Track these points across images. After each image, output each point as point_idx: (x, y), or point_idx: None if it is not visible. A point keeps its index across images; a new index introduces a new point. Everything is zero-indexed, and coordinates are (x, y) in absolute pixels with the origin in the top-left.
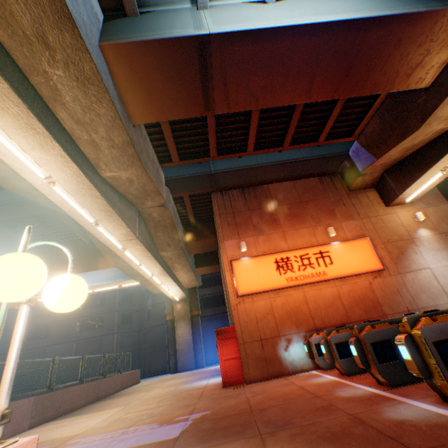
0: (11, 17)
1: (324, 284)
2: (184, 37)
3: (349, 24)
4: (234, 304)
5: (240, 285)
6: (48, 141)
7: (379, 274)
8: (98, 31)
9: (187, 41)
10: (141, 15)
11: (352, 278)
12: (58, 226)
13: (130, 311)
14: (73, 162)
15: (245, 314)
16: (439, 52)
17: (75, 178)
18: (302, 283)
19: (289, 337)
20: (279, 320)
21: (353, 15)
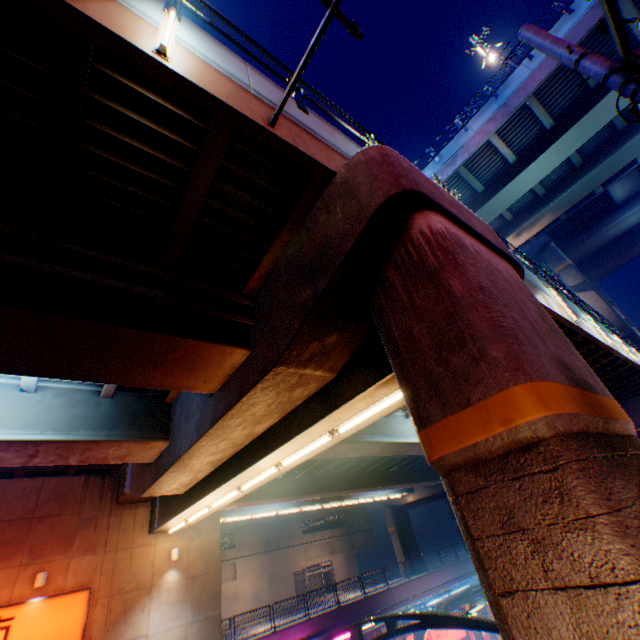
0: None
1: None
2: None
3: (11, 440)
4: None
5: None
6: None
7: None
8: None
9: None
10: None
11: None
12: None
13: None
14: None
15: None
16: (146, 451)
17: None
18: None
19: None
20: None
21: (19, 434)
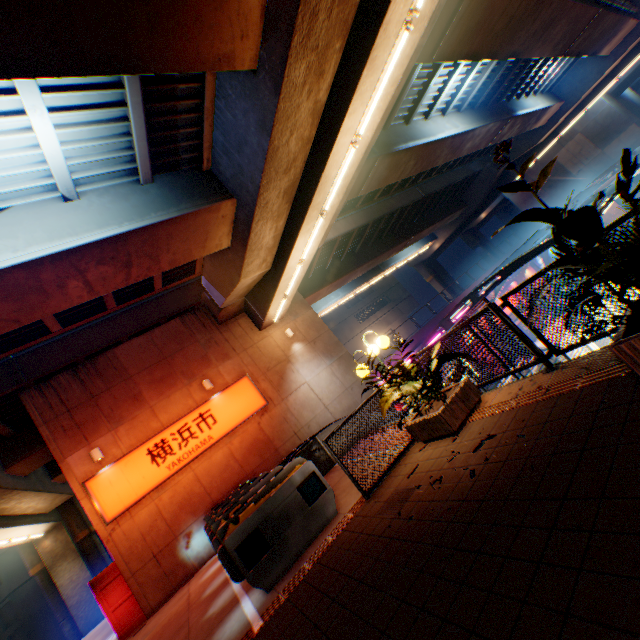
0: None
1: (215, 448)
2: None
3: (99, 243)
4: (108, 534)
5: (108, 507)
6: None
7: (266, 409)
8: None
9: None
10: None
11: (242, 427)
12: None
13: None
14: None
15: (127, 538)
16: (219, 228)
17: None
18: (189, 462)
19: (189, 531)
20: (173, 518)
21: (101, 234)
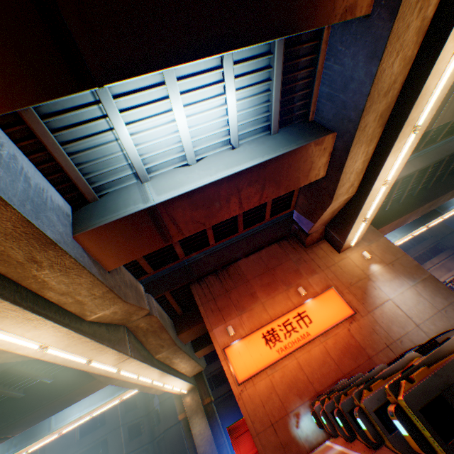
0: (8, 257)
1: (311, 344)
2: (137, 212)
3: (251, 168)
4: (238, 393)
5: (238, 371)
6: (41, 321)
7: (352, 318)
8: (70, 225)
9: (140, 213)
10: (101, 198)
11: (333, 330)
12: (45, 362)
13: (137, 420)
14: (63, 326)
15: (250, 401)
16: (319, 159)
17: (65, 336)
18: (292, 350)
19: (297, 411)
20: (283, 395)
21: (252, 163)
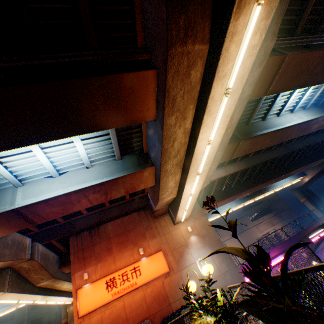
0: None
1: (136, 290)
2: (3, 212)
3: (93, 185)
4: (77, 323)
5: (82, 307)
6: None
7: (168, 273)
8: None
9: (6, 212)
10: None
11: (153, 281)
12: None
13: (39, 316)
14: None
15: None
16: (148, 178)
17: None
18: (122, 294)
19: None
20: None
21: (94, 182)
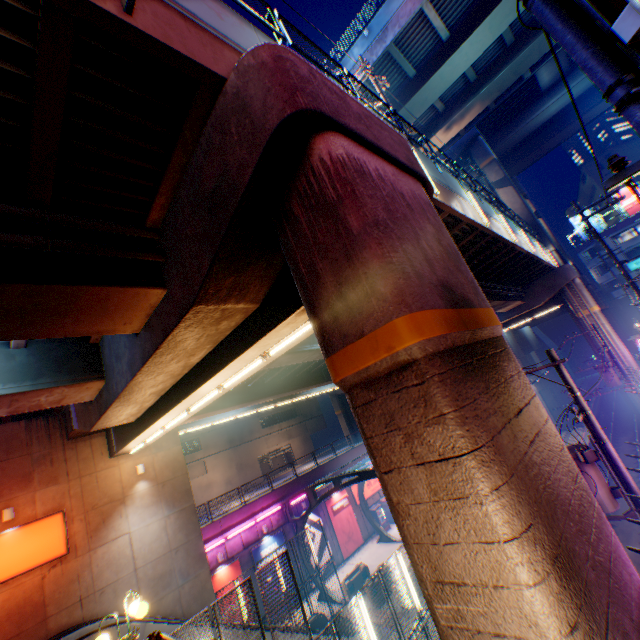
0: None
1: None
2: None
3: None
4: None
5: None
6: None
7: (64, 558)
8: None
9: None
10: None
11: (20, 578)
12: None
13: None
14: None
15: None
16: (83, 392)
17: None
18: None
19: None
20: None
21: None
